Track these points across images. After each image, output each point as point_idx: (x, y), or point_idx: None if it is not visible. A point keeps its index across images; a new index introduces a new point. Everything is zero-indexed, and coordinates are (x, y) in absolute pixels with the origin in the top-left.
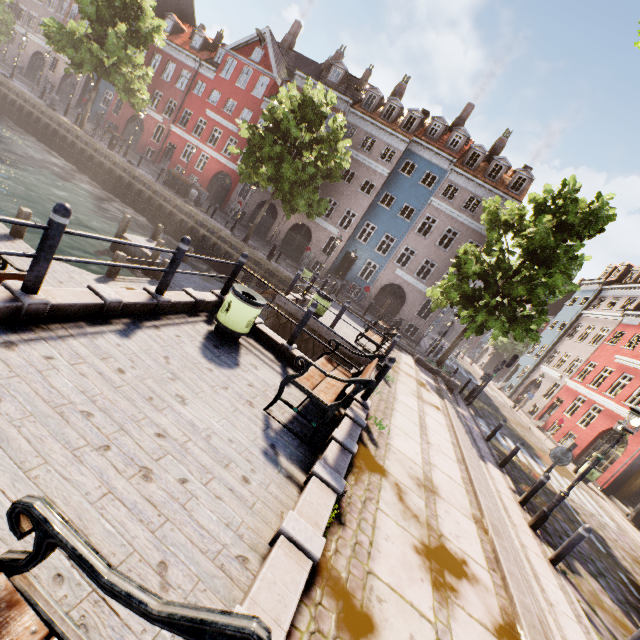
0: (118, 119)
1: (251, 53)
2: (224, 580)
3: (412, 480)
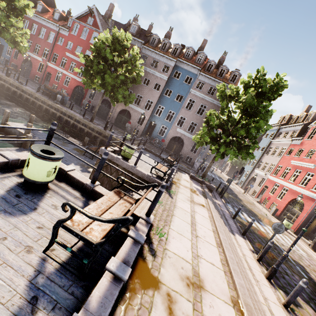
0: (17, 61)
1: (87, 20)
2: None
3: (182, 282)
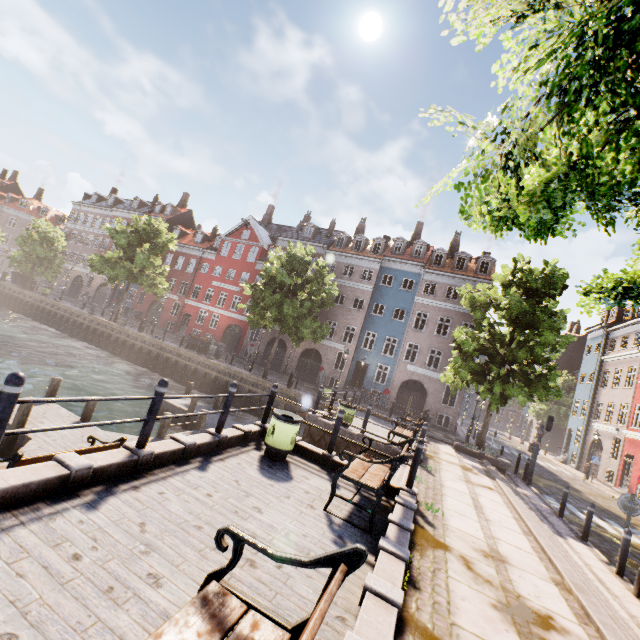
0: (142, 307)
1: (241, 234)
2: (332, 632)
3: (477, 552)
